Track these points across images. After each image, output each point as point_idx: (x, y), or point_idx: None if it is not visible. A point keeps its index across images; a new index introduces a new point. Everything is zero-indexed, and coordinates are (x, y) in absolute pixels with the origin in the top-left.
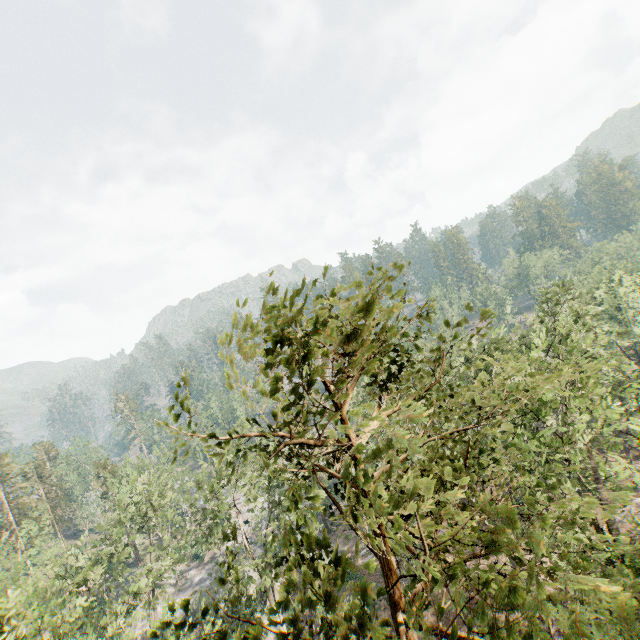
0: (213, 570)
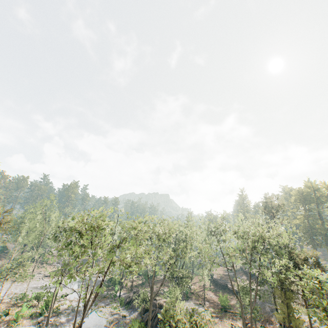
0: (72, 314)
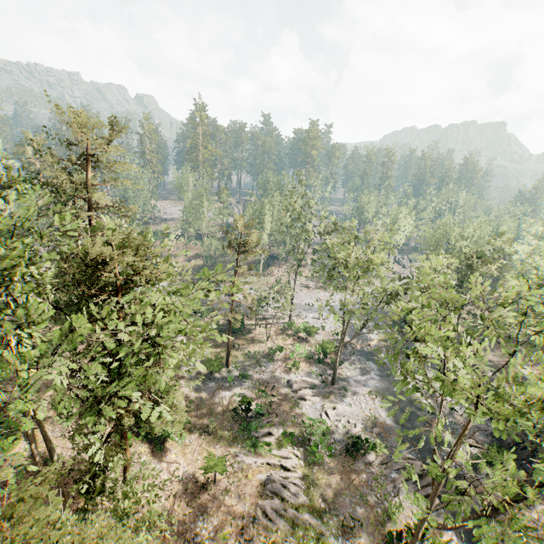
0: (361, 373)
